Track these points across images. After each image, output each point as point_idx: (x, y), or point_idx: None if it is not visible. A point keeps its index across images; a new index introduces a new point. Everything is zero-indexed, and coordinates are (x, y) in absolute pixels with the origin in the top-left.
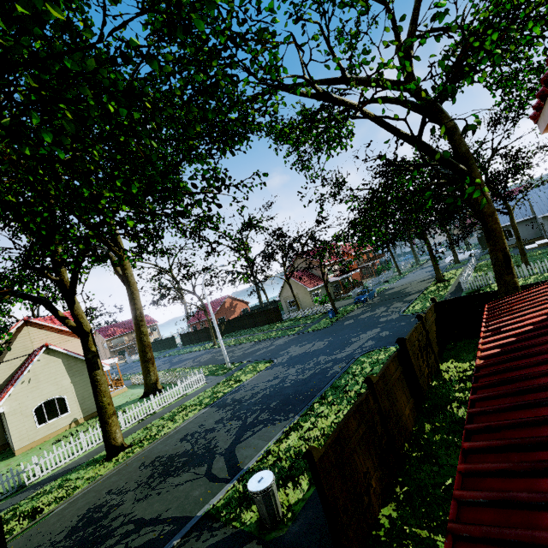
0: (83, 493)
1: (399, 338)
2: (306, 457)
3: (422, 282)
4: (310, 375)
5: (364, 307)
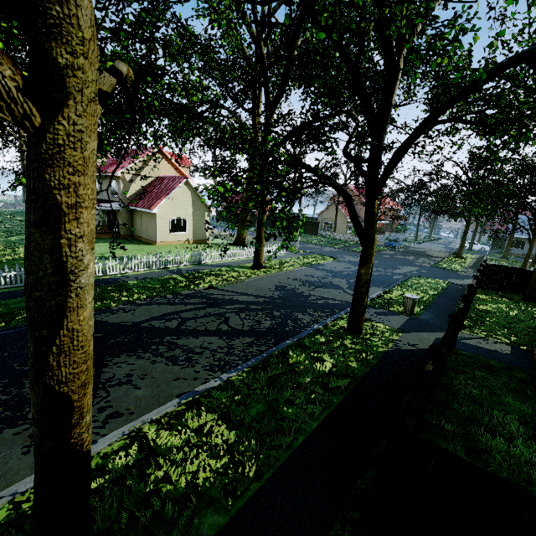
0: (258, 278)
1: (480, 268)
2: (470, 286)
3: (440, 252)
4: (378, 274)
5: (394, 251)
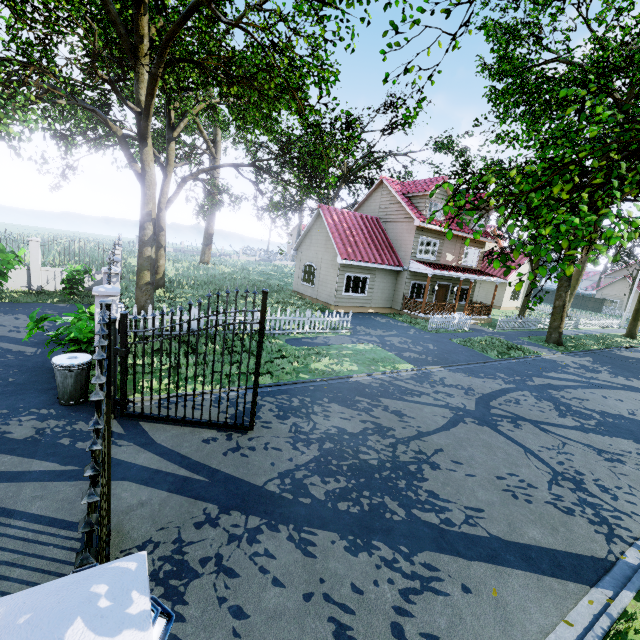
0: None
1: None
2: None
3: None
4: None
5: None
